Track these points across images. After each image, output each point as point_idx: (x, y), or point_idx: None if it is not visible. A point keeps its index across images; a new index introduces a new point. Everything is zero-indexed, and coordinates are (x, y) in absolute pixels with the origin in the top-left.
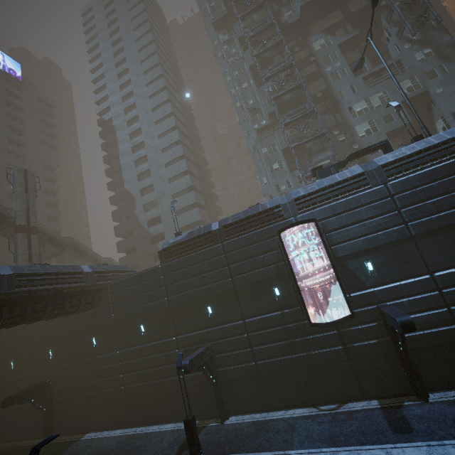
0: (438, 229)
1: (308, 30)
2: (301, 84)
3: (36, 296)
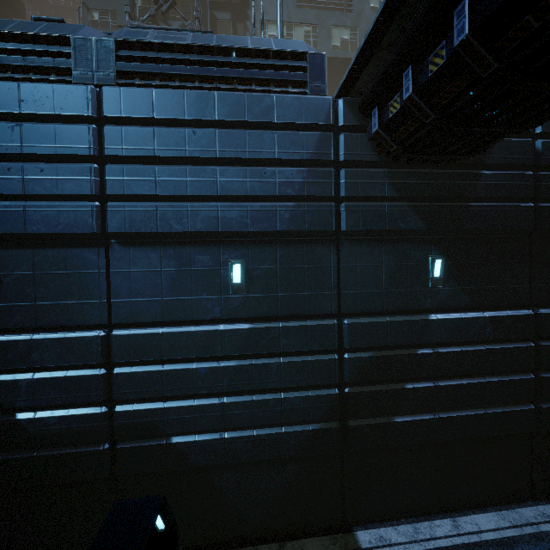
0: (161, 235)
1: None
2: None
3: None
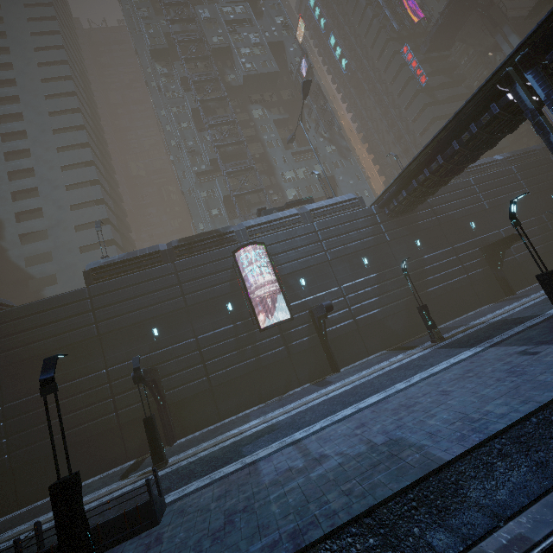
0: (343, 256)
1: (248, 98)
2: (243, 141)
3: None
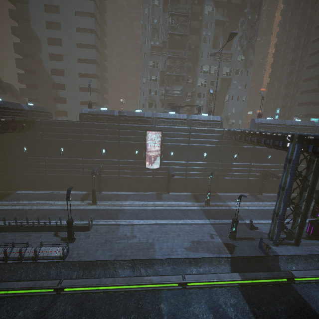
0: (196, 149)
1: None
2: (187, 35)
3: (3, 121)
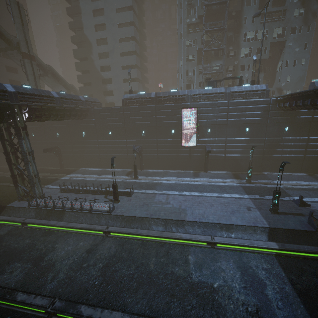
0: (236, 124)
1: None
2: (226, 1)
3: (67, 109)
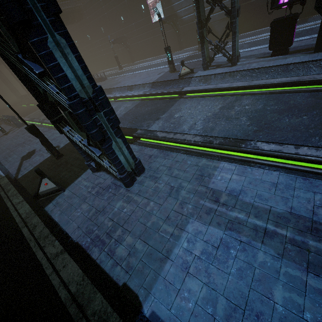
0: None
1: None
2: None
3: None
